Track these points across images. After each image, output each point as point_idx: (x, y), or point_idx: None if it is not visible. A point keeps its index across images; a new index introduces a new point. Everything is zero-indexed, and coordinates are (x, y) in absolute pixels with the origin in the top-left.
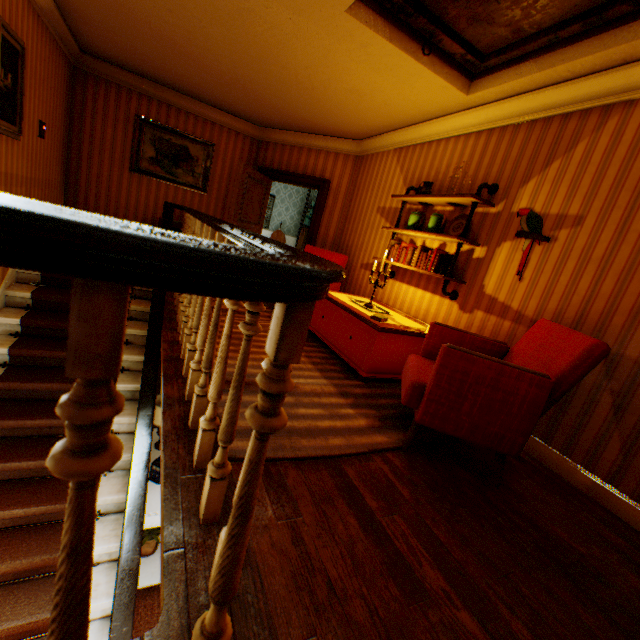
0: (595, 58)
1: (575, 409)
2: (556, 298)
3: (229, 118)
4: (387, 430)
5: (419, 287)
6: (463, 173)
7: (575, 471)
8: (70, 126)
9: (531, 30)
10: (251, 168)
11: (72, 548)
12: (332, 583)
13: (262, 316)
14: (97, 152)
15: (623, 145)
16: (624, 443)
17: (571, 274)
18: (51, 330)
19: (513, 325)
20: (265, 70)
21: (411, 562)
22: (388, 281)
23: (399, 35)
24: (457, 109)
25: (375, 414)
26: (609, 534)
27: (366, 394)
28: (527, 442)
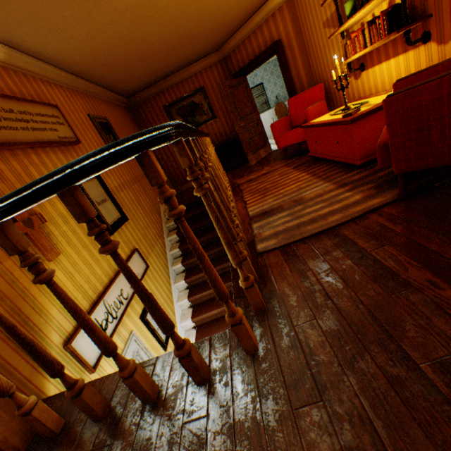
0: None
1: None
2: None
3: (200, 63)
4: (382, 193)
5: (389, 58)
6: None
7: None
8: None
9: None
10: (226, 82)
11: (127, 278)
12: (327, 294)
13: (279, 168)
14: None
15: None
16: None
17: None
18: None
19: None
20: (188, 16)
21: (396, 271)
22: (361, 76)
23: None
24: None
25: (369, 187)
26: None
27: (363, 176)
28: None
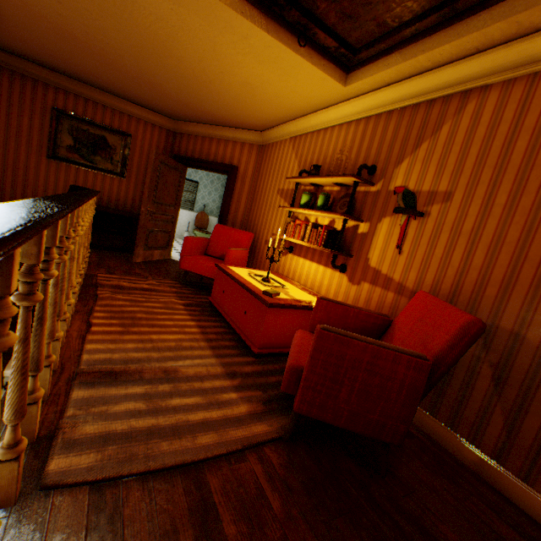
0: (451, 47)
1: (458, 381)
2: (433, 270)
3: (145, 112)
4: (270, 416)
5: (314, 261)
6: (347, 156)
7: (462, 446)
8: None
9: (394, 23)
10: (164, 155)
11: None
12: None
13: (169, 292)
14: (13, 140)
15: (482, 126)
16: (507, 418)
17: (445, 247)
18: None
19: (396, 296)
20: (164, 64)
21: None
22: (288, 255)
23: (276, 27)
24: (338, 100)
25: (260, 397)
26: (501, 526)
27: (256, 372)
28: (415, 414)
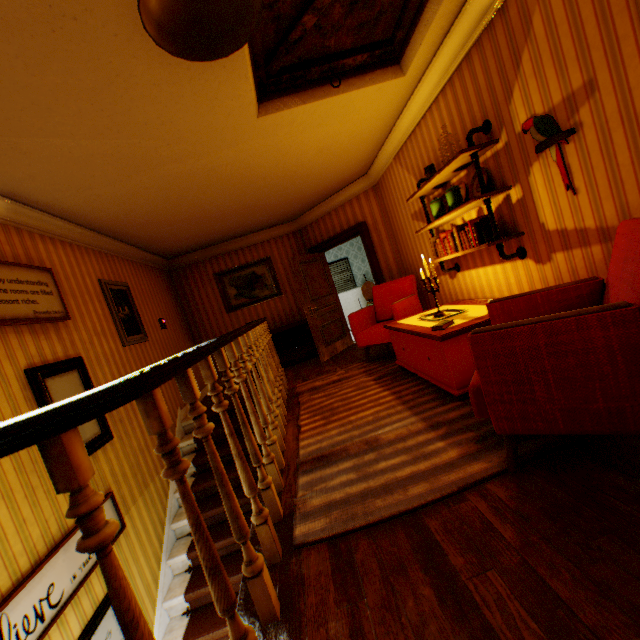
0: None
1: None
2: (630, 185)
3: (269, 231)
4: (486, 452)
5: (485, 265)
6: (453, 134)
7: None
8: (182, 308)
9: None
10: (298, 256)
11: None
12: None
13: (357, 374)
14: (203, 314)
15: None
16: None
17: (627, 147)
18: None
19: (604, 246)
20: (256, 189)
21: None
22: (457, 276)
23: (308, 94)
24: (410, 90)
25: (469, 437)
26: None
27: (463, 415)
28: None
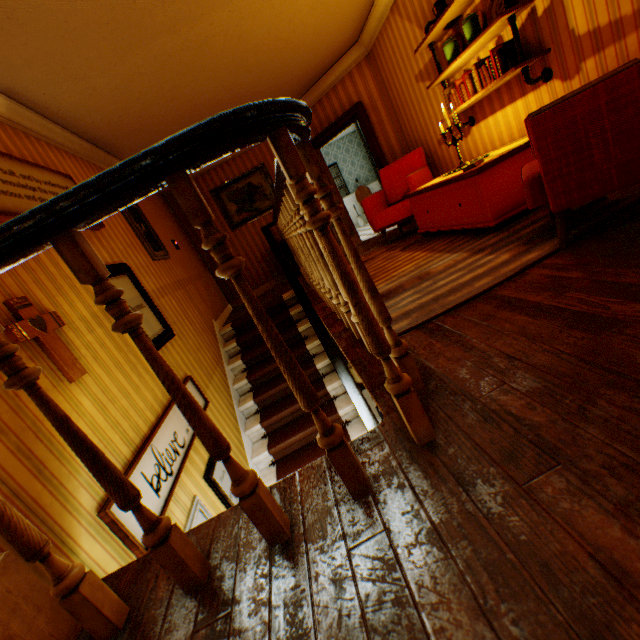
0: None
1: None
2: None
3: None
4: (536, 247)
5: (504, 106)
6: None
7: None
8: (186, 233)
9: None
10: None
11: (256, 315)
12: (510, 356)
13: (380, 254)
14: None
15: None
16: None
17: None
18: (259, 357)
19: None
20: (247, 71)
21: (594, 312)
22: (471, 132)
23: None
24: None
25: (517, 244)
26: None
27: (503, 238)
28: None
